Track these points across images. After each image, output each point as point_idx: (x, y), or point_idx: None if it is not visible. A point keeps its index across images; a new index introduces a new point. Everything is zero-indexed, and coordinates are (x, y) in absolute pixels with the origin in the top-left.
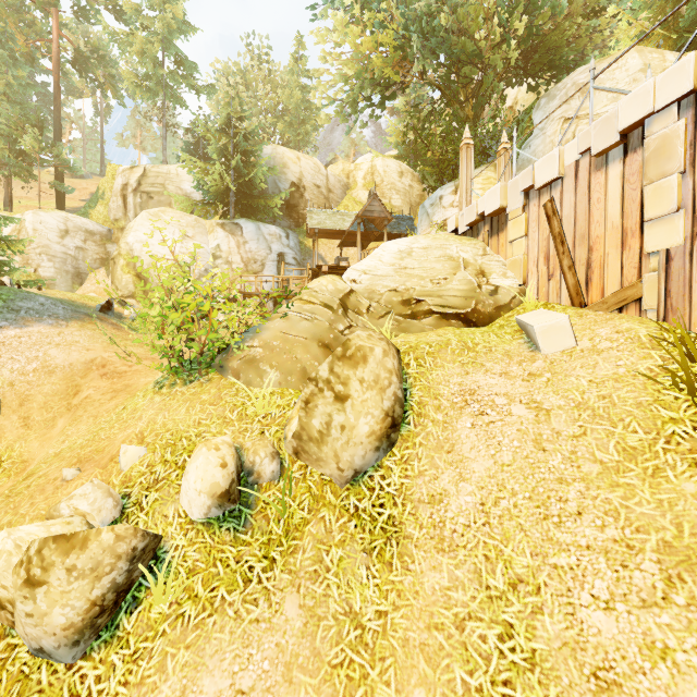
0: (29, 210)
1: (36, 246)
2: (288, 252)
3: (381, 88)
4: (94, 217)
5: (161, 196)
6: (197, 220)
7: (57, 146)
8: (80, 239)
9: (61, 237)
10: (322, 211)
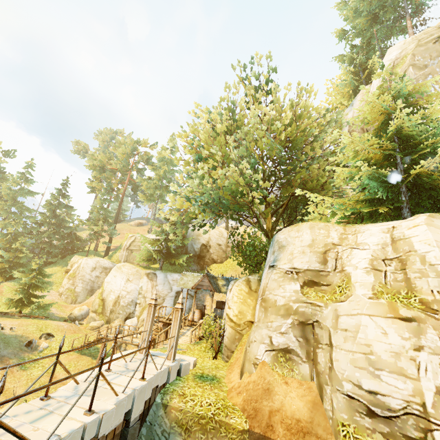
0: (85, 258)
1: (80, 275)
2: (184, 290)
3: (216, 212)
4: (113, 258)
5: (137, 251)
6: (137, 270)
7: (113, 225)
8: (99, 271)
9: (91, 271)
10: (191, 274)
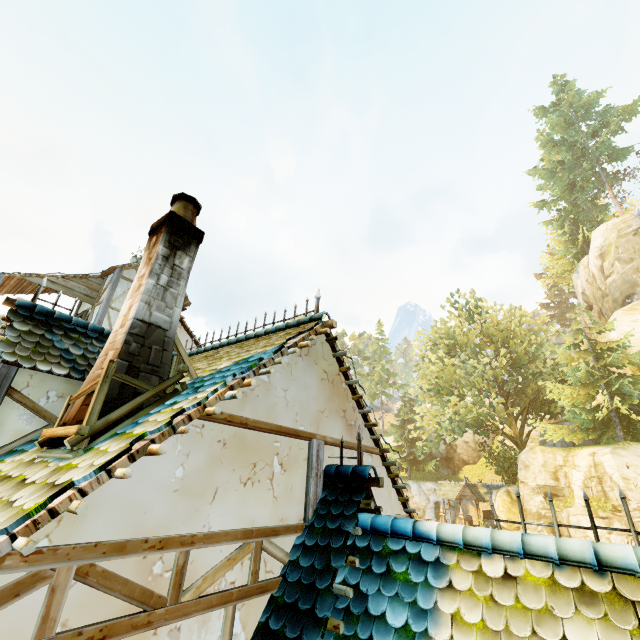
0: None
1: None
2: (441, 500)
3: None
4: None
5: None
6: None
7: None
8: None
9: None
10: (448, 483)
